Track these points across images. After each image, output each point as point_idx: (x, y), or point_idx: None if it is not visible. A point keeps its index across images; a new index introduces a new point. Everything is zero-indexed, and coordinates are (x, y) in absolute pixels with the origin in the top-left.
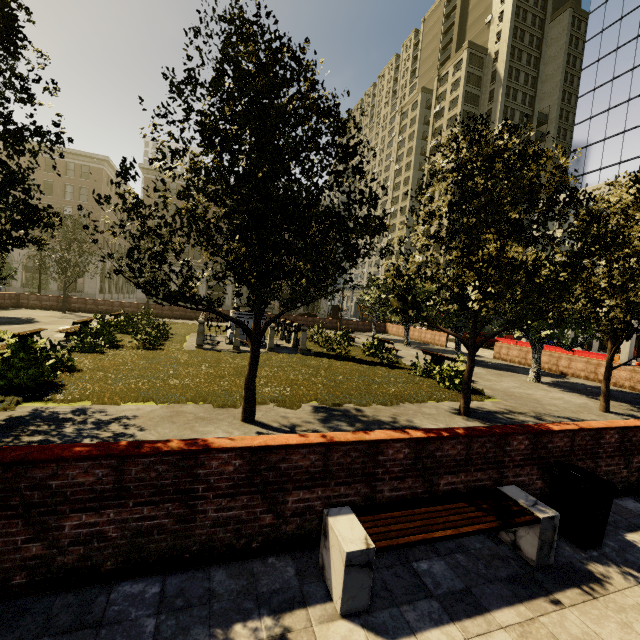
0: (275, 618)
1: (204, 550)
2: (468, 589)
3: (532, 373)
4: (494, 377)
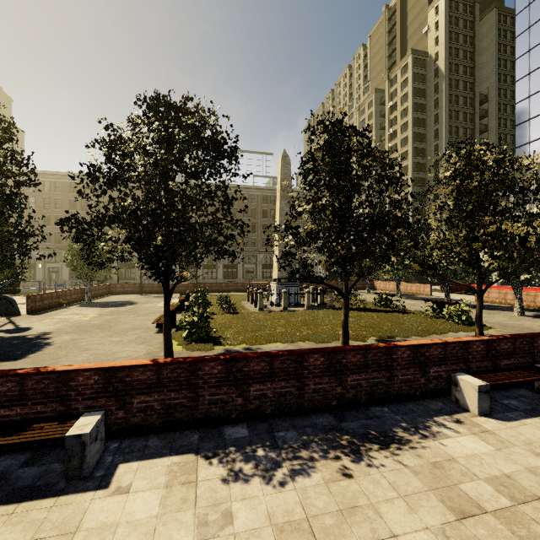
0: (449, 416)
1: (398, 394)
2: (534, 408)
3: (516, 309)
4: (485, 315)
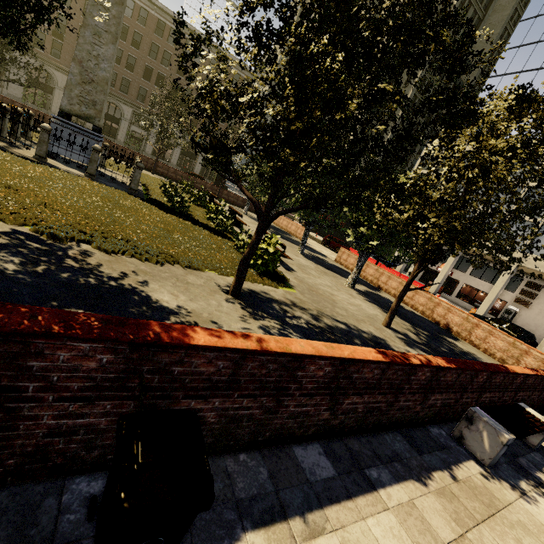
0: None
1: None
2: None
3: (350, 278)
4: (317, 273)
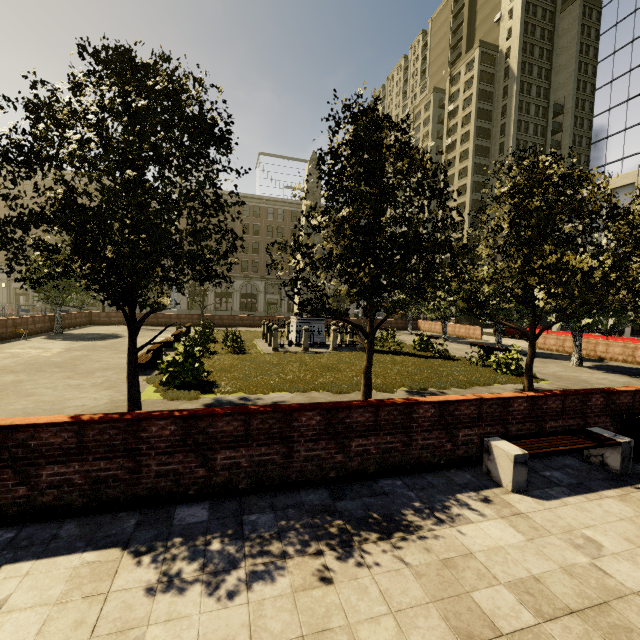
0: (476, 492)
1: (416, 463)
2: (580, 483)
3: (574, 358)
4: (539, 364)
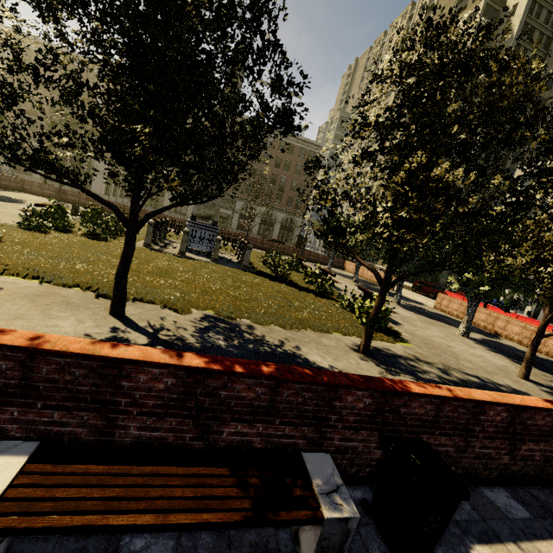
0: None
1: None
2: None
3: (462, 327)
4: (423, 324)
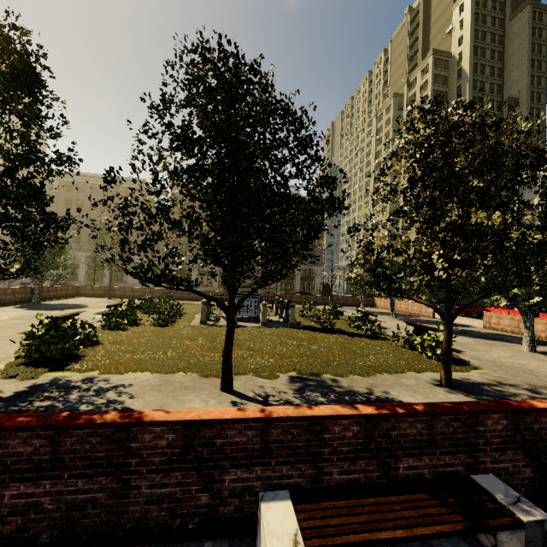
0: None
1: (138, 528)
2: None
3: (525, 342)
4: (483, 347)
